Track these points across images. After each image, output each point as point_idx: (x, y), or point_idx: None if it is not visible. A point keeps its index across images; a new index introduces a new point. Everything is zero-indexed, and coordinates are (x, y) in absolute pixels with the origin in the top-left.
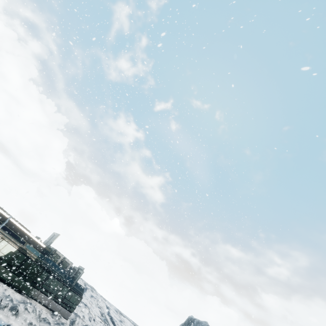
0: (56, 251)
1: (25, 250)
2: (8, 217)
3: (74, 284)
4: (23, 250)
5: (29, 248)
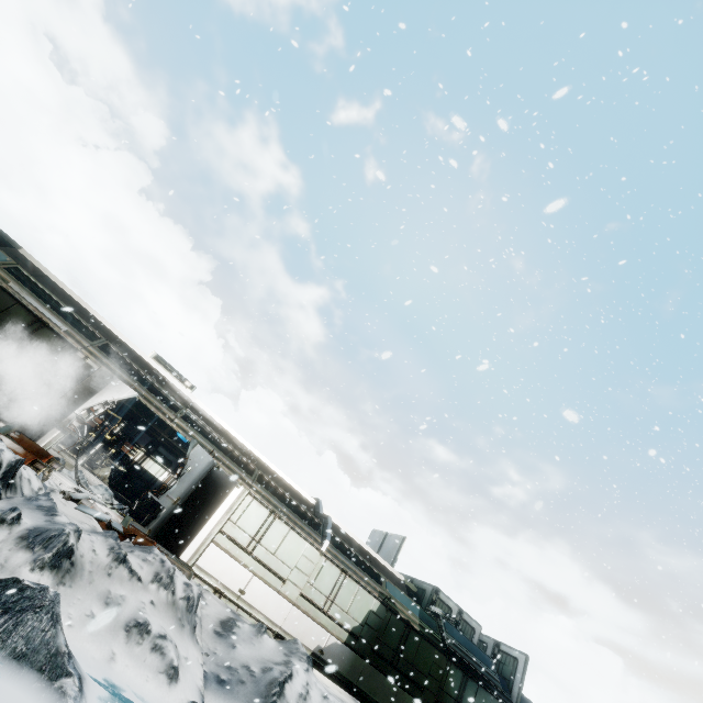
0: (439, 593)
1: (391, 601)
2: (313, 504)
3: (518, 698)
4: (387, 602)
5: (393, 593)
